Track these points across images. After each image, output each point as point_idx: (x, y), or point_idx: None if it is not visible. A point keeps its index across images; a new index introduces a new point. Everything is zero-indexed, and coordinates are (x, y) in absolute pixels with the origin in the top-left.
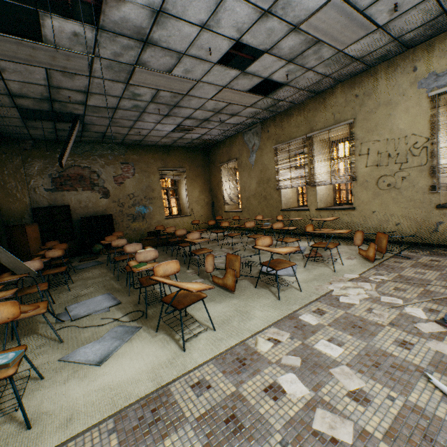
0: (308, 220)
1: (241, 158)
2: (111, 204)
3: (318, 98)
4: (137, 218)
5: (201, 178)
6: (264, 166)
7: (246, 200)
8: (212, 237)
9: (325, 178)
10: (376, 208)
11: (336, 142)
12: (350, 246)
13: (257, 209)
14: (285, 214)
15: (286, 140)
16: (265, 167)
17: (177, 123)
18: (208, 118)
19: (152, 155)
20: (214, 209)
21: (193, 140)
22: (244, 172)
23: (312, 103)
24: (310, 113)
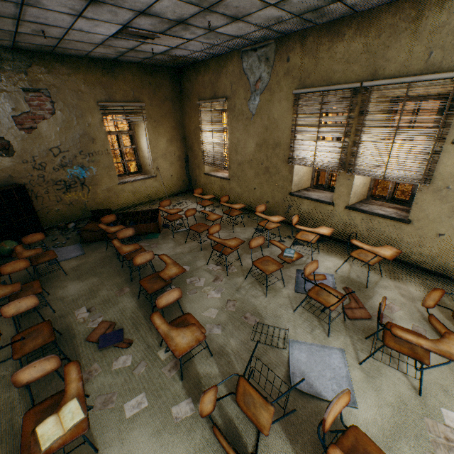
0: (329, 217)
1: (234, 99)
2: (20, 167)
3: (407, 7)
4: (73, 185)
5: (169, 119)
6: (272, 121)
7: (238, 165)
8: (189, 221)
9: (368, 160)
10: (447, 231)
11: (401, 100)
12: (398, 284)
13: (253, 182)
14: (294, 201)
15: (320, 84)
16: (274, 123)
17: (122, 21)
18: (186, 18)
19: (83, 76)
20: (189, 167)
21: (155, 55)
22: (237, 122)
23: (391, 15)
24: (380, 38)
